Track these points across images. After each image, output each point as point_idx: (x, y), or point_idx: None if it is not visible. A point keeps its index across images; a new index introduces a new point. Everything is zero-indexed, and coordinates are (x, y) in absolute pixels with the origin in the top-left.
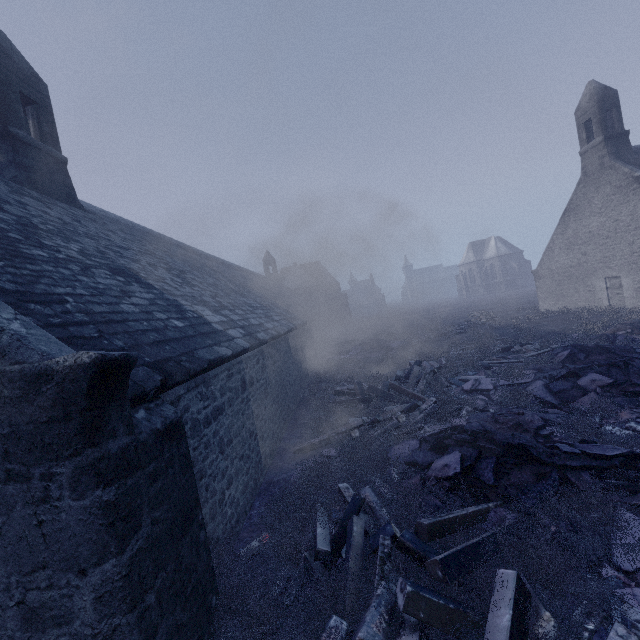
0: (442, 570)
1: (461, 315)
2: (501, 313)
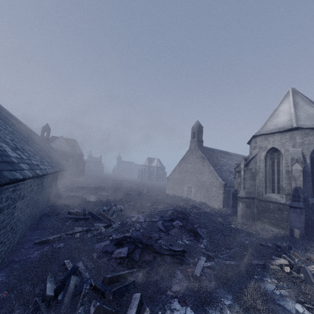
0: (113, 295)
1: (137, 187)
2: (152, 190)
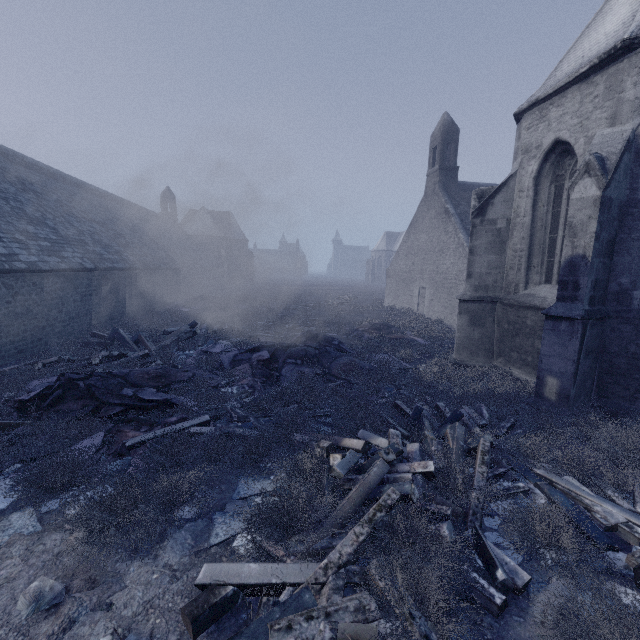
0: None
1: (336, 295)
2: (361, 300)
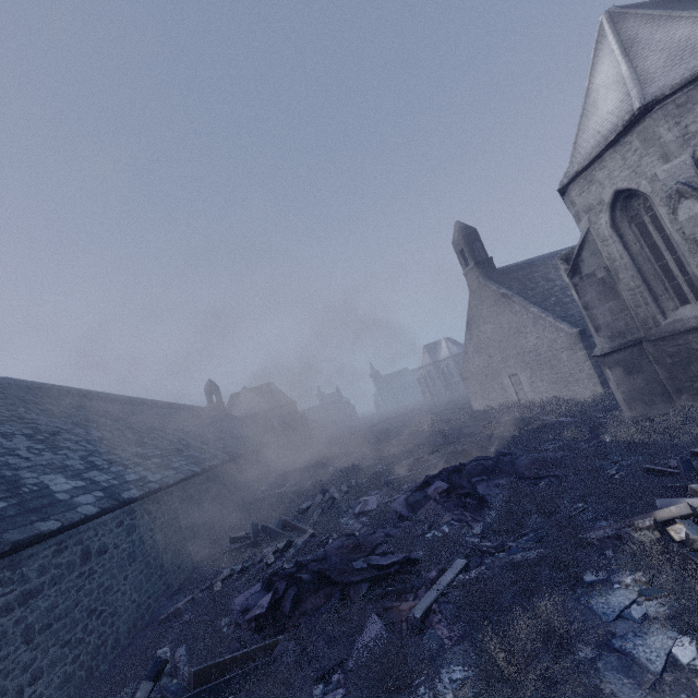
0: None
1: (413, 422)
2: (445, 416)
